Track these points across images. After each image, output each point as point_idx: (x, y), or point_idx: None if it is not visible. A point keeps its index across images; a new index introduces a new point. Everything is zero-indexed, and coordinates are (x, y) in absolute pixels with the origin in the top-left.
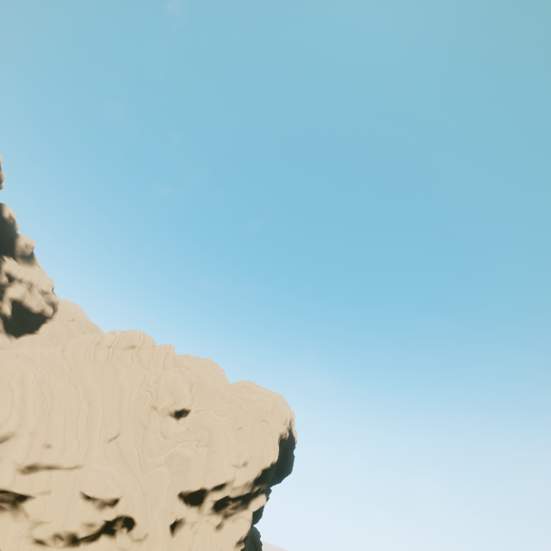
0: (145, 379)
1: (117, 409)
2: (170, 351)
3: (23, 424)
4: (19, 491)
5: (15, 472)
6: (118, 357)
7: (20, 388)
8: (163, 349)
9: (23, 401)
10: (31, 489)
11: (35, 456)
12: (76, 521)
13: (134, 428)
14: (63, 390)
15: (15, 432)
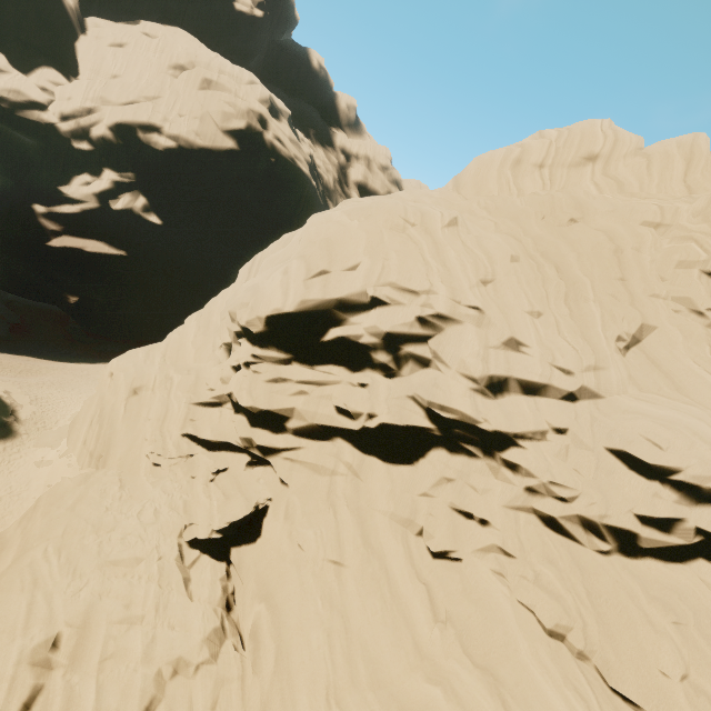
0: (662, 214)
1: (618, 283)
2: (698, 149)
3: (458, 305)
4: (490, 430)
5: (471, 394)
6: (563, 186)
7: (425, 238)
8: (672, 150)
9: (441, 261)
10: (511, 431)
11: (498, 369)
12: (628, 515)
13: (675, 325)
14: (498, 242)
15: (448, 319)
